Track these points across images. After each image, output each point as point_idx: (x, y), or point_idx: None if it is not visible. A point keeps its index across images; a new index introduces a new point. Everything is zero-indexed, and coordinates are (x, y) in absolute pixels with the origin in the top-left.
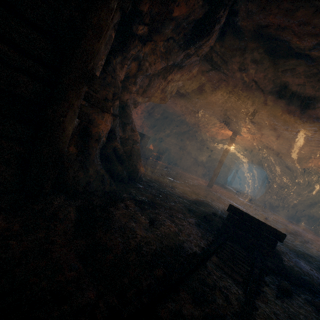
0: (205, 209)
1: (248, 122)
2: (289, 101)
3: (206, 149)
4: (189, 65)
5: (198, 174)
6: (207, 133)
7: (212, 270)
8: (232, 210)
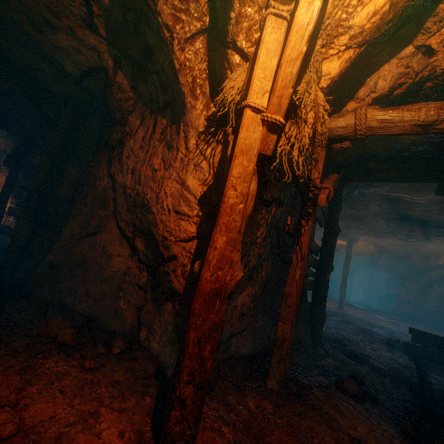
0: (378, 336)
1: (368, 236)
2: (410, 223)
3: None
4: None
5: None
6: None
7: (434, 375)
8: (413, 332)
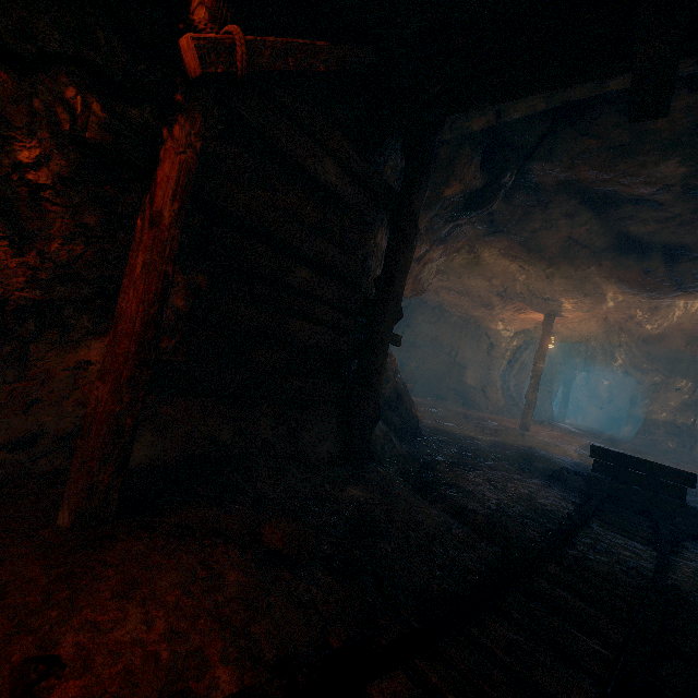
0: (546, 465)
1: (573, 296)
2: (641, 256)
3: (493, 354)
4: (456, 234)
5: (489, 408)
6: (491, 324)
7: (601, 531)
8: (598, 453)
